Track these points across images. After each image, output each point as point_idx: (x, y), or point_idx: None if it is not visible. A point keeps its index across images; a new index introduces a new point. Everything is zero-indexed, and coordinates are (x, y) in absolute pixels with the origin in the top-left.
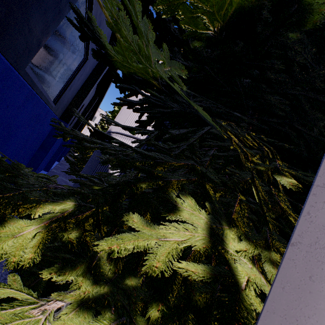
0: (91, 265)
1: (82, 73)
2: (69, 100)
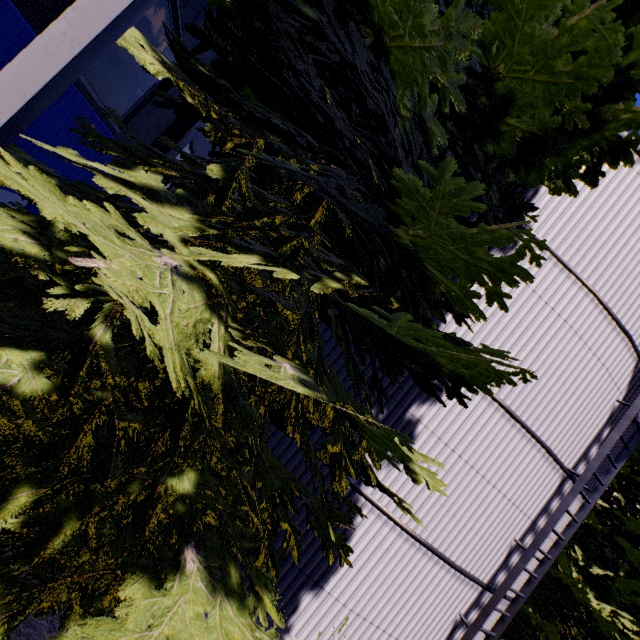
0: (42, 221)
1: (174, 90)
2: (154, 135)
